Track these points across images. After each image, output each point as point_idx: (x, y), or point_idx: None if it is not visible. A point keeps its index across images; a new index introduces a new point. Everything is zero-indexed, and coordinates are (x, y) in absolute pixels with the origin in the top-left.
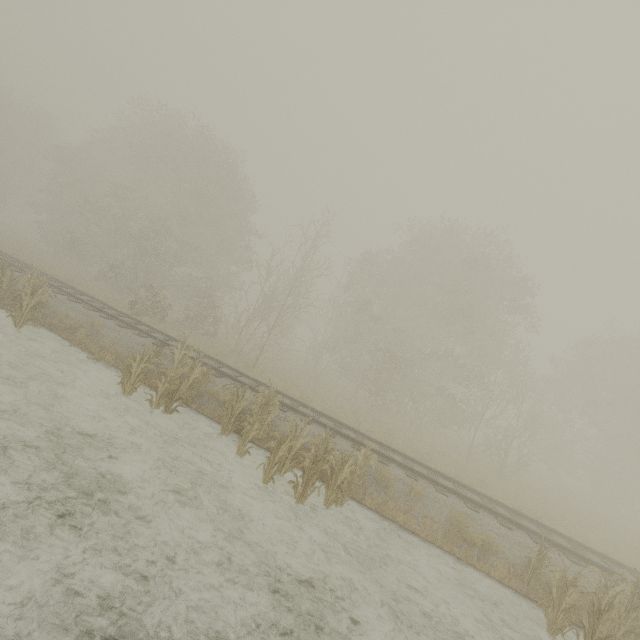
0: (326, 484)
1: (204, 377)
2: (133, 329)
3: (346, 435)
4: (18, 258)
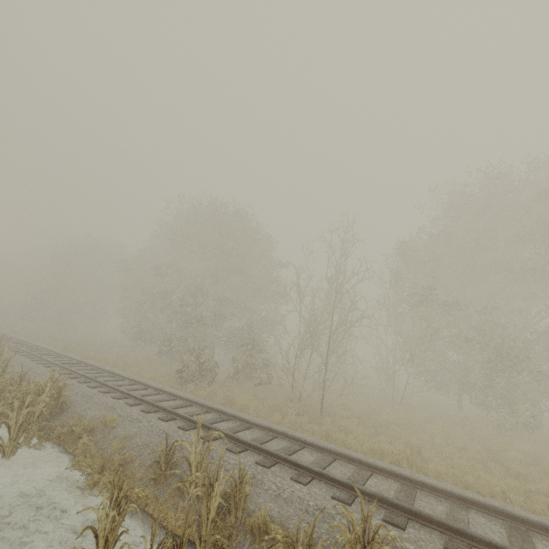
0: None
1: (237, 489)
2: (160, 411)
3: None
4: (88, 358)
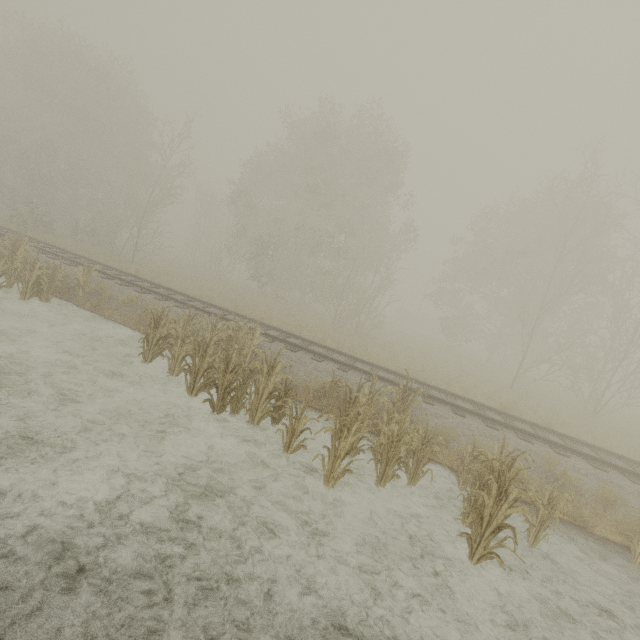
0: (17, 282)
1: None
2: None
3: (119, 278)
4: None
